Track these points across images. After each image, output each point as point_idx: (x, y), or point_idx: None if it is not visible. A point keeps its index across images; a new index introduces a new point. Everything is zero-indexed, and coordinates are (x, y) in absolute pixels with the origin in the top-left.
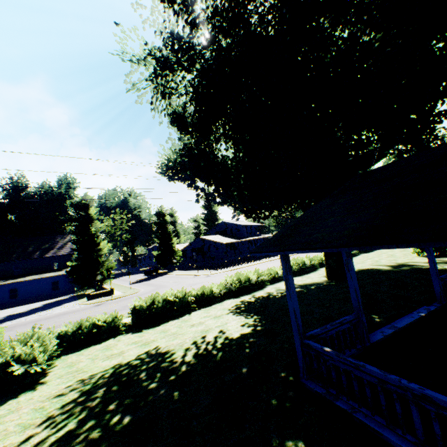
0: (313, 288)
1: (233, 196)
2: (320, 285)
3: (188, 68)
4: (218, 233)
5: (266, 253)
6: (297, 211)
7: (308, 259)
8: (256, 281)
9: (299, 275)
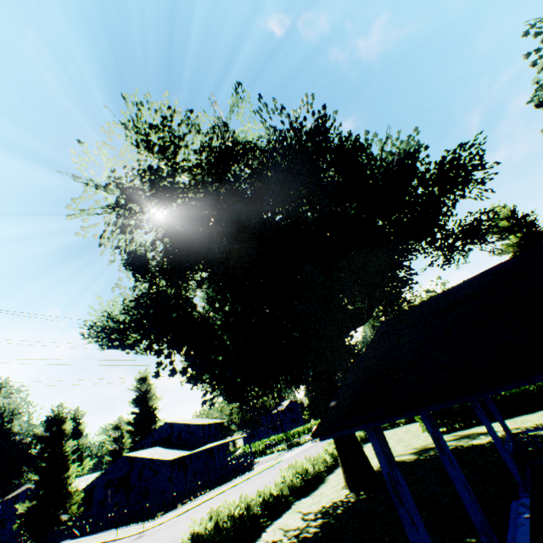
0: (342, 513)
1: (219, 362)
2: (348, 503)
3: (166, 201)
4: (157, 444)
5: (354, 427)
6: (288, 387)
7: (310, 462)
8: (246, 521)
9: (305, 494)
